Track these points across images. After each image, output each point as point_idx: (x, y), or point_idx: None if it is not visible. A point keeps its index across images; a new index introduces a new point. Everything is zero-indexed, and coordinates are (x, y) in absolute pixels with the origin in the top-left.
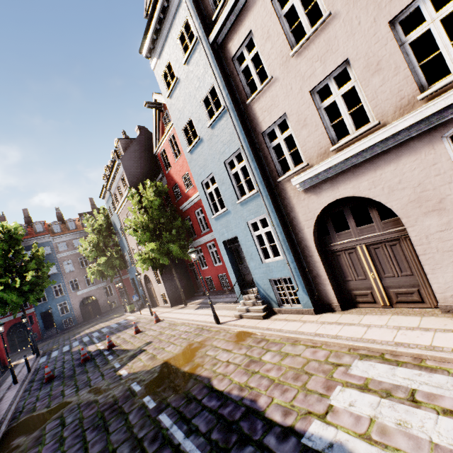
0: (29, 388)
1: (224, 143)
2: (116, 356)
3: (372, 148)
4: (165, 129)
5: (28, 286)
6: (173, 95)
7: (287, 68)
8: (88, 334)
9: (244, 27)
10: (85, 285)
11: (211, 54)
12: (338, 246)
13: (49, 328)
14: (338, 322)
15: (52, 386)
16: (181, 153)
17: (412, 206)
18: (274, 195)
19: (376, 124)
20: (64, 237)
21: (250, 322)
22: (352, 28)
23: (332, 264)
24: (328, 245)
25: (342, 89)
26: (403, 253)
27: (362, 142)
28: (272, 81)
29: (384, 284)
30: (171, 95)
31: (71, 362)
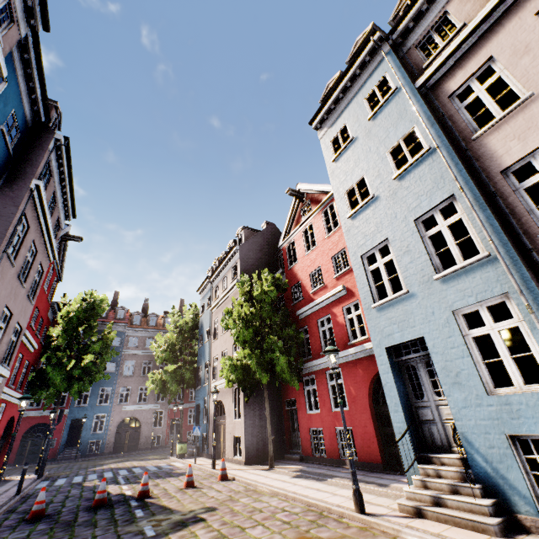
0: (1, 519)
1: (419, 194)
2: (149, 513)
3: None
4: (302, 219)
5: (80, 370)
6: (342, 157)
7: None
8: (112, 469)
9: (478, 58)
10: (135, 400)
11: (417, 97)
12: None
13: (70, 446)
14: None
15: (32, 530)
16: (317, 244)
17: None
18: (527, 262)
19: None
20: (140, 331)
21: (456, 532)
22: None
23: None
24: None
25: None
26: None
27: None
28: (533, 98)
29: None
30: (338, 158)
31: (78, 499)
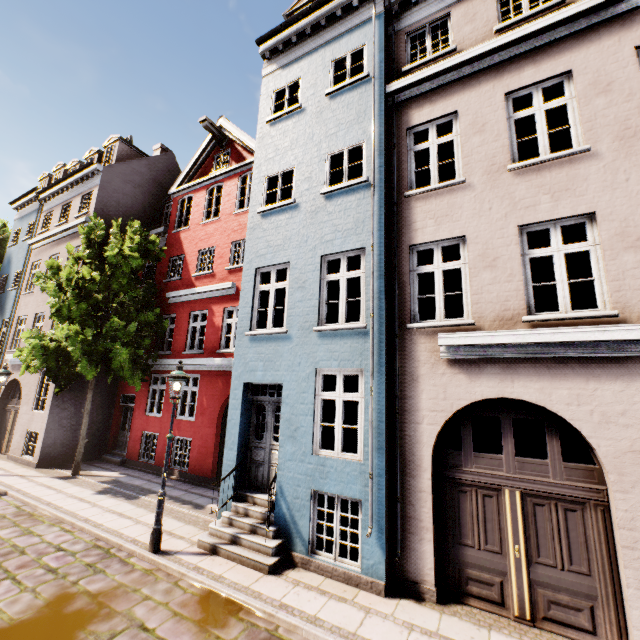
0: None
1: (338, 228)
2: None
3: (597, 345)
4: (212, 172)
5: None
6: (280, 123)
7: (494, 180)
8: None
9: (448, 103)
10: None
11: (382, 105)
12: (470, 476)
13: None
14: (444, 634)
15: None
16: (220, 216)
17: (633, 458)
18: (389, 345)
19: (614, 315)
20: None
21: (238, 572)
22: (614, 180)
23: (445, 503)
24: (452, 468)
25: (569, 246)
26: (584, 529)
27: (589, 329)
28: (463, 185)
29: (533, 575)
30: (276, 122)
31: None
